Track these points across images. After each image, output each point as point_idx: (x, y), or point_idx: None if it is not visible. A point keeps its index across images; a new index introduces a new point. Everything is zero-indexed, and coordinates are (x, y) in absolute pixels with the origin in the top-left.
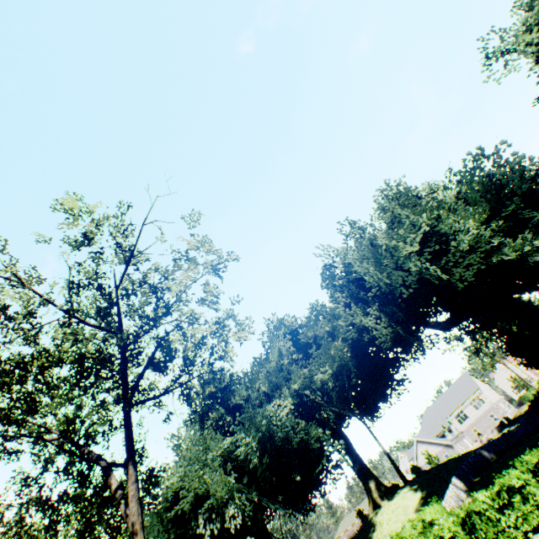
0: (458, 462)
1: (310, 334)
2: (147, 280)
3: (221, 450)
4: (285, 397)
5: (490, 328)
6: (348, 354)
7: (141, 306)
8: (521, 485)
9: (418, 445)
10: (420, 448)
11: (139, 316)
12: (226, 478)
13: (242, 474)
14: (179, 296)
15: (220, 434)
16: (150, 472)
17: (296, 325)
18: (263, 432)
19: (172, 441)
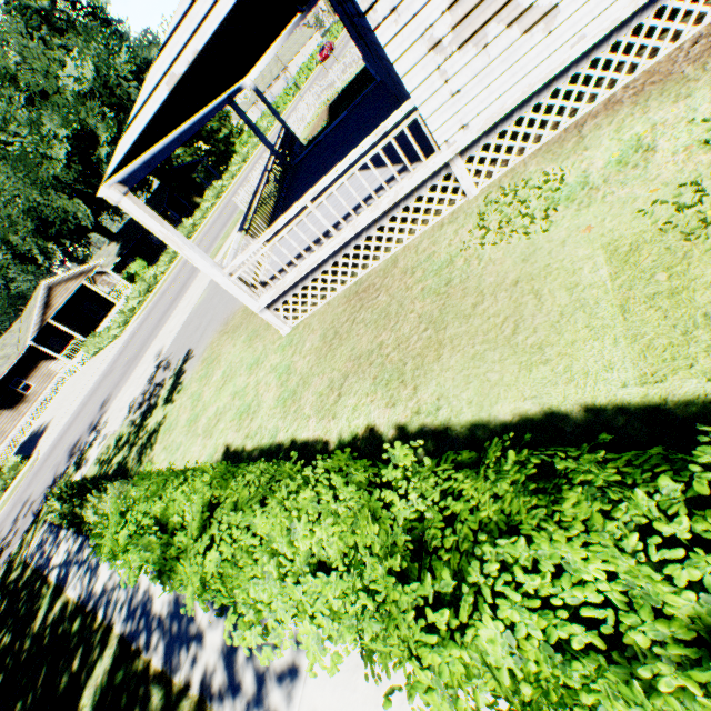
0: None
1: None
2: None
3: None
4: None
5: None
6: None
7: None
8: None
9: None
10: None
11: None
12: None
13: None
14: None
15: None
16: None
17: None
18: None
19: None
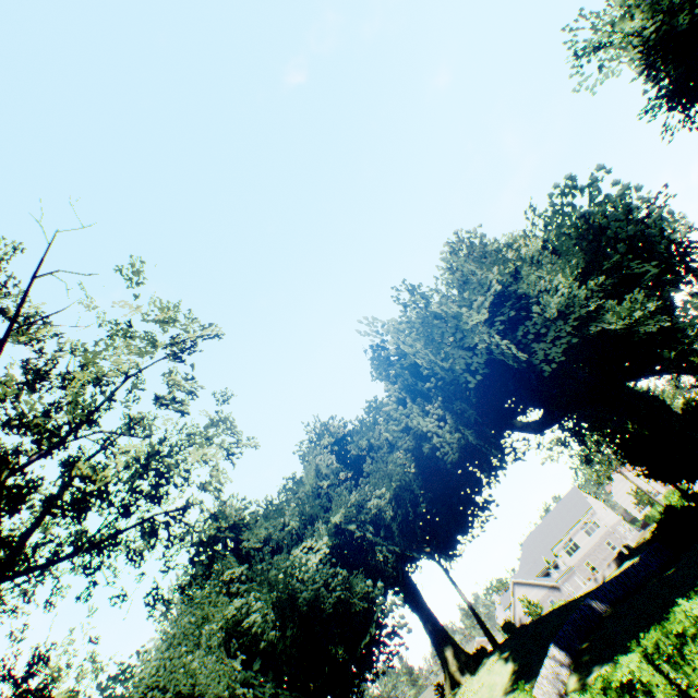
0: (563, 616)
1: (363, 444)
2: (53, 367)
3: (224, 621)
4: (320, 537)
5: (601, 428)
6: (412, 471)
7: (46, 411)
8: (637, 682)
9: (516, 589)
10: (518, 592)
11: (20, 427)
12: (227, 664)
13: (257, 654)
14: (112, 393)
15: (227, 595)
16: (40, 691)
17: (349, 431)
18: (280, 592)
19: (157, 608)
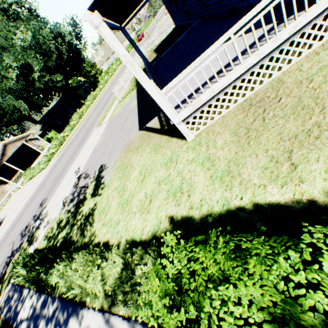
0: None
1: None
2: None
3: None
4: None
5: None
6: None
7: None
8: None
9: None
10: None
11: None
12: None
13: None
14: None
15: None
16: None
17: None
18: None
19: None
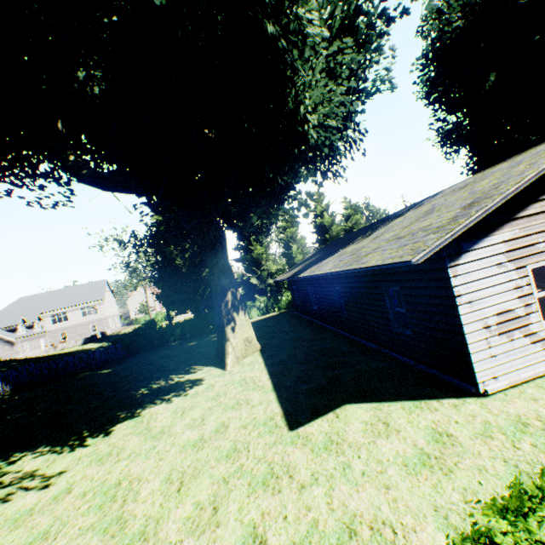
0: None
1: None
2: None
3: None
4: None
5: (160, 251)
6: None
7: None
8: None
9: None
10: None
11: None
12: None
13: None
14: None
15: None
16: None
17: None
18: None
19: None
